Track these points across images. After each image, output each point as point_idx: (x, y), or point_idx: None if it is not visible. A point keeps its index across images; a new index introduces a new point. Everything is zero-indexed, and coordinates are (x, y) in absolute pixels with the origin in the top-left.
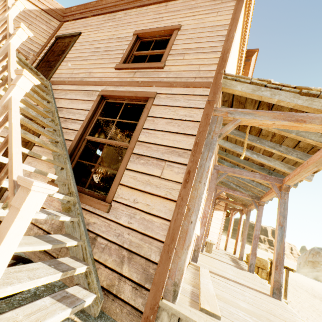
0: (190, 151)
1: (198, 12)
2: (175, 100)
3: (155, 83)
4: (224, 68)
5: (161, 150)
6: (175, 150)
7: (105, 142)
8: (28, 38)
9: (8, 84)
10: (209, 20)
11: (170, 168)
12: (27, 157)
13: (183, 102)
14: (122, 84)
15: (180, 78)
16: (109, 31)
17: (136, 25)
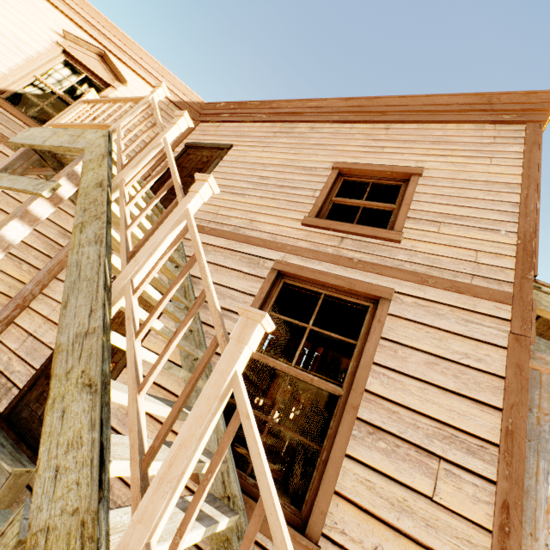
0: (496, 446)
1: (452, 152)
2: (436, 314)
3: (388, 269)
4: (534, 270)
5: (423, 427)
6: (458, 435)
7: (288, 371)
8: (143, 141)
9: (217, 328)
10: (476, 170)
11: (453, 481)
12: (124, 369)
13: (456, 323)
14: (319, 256)
15: (440, 269)
16: (284, 152)
17: (333, 152)
